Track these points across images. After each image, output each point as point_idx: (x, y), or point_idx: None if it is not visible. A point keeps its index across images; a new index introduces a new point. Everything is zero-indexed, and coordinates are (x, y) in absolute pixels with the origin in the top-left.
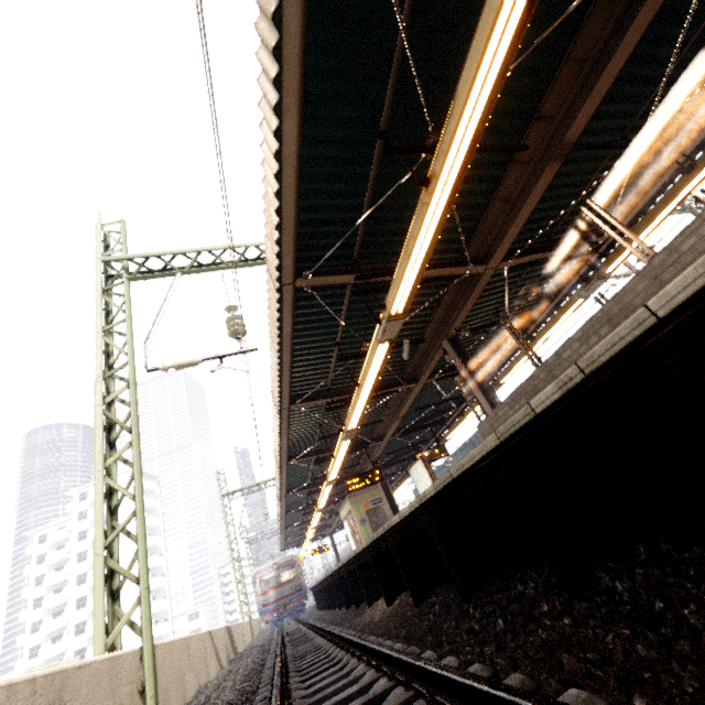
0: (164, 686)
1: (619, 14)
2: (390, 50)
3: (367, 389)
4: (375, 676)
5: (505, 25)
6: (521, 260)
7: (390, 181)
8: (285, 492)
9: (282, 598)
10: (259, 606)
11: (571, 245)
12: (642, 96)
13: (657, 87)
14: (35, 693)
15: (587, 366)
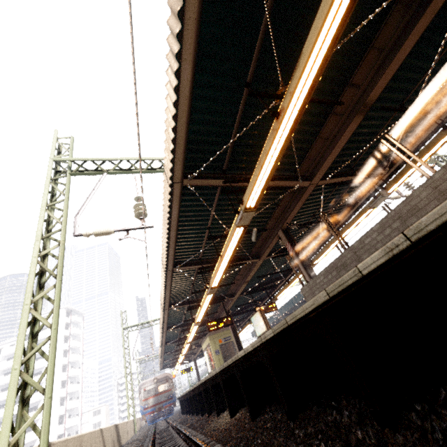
0: None
1: (406, 21)
2: (257, 27)
3: (226, 259)
4: None
5: (339, 6)
6: (333, 180)
7: (251, 118)
8: (166, 329)
9: (158, 404)
10: (141, 408)
11: (365, 173)
12: (415, 80)
13: (425, 74)
14: None
15: (414, 234)
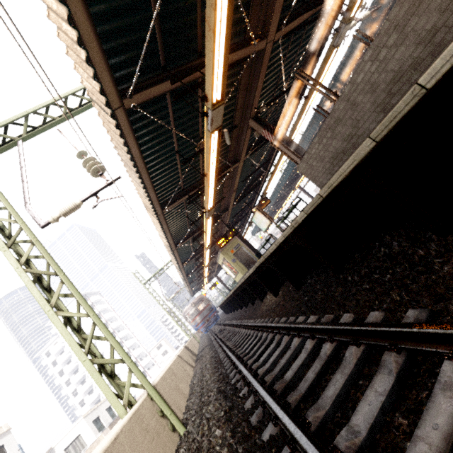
0: (172, 401)
1: None
2: None
3: (212, 176)
4: (313, 343)
5: None
6: (288, 27)
7: None
8: (182, 265)
9: (204, 318)
10: (194, 327)
11: (320, 1)
12: None
13: None
14: None
15: None
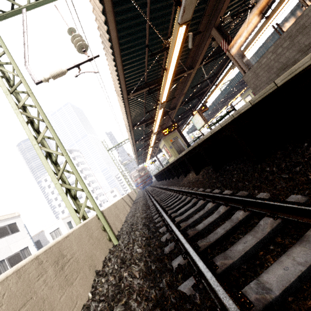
0: (112, 223)
1: None
2: None
3: (171, 72)
4: (226, 209)
5: None
6: None
7: None
8: (134, 143)
9: (143, 180)
10: (135, 185)
11: None
12: None
13: None
14: (42, 262)
15: None
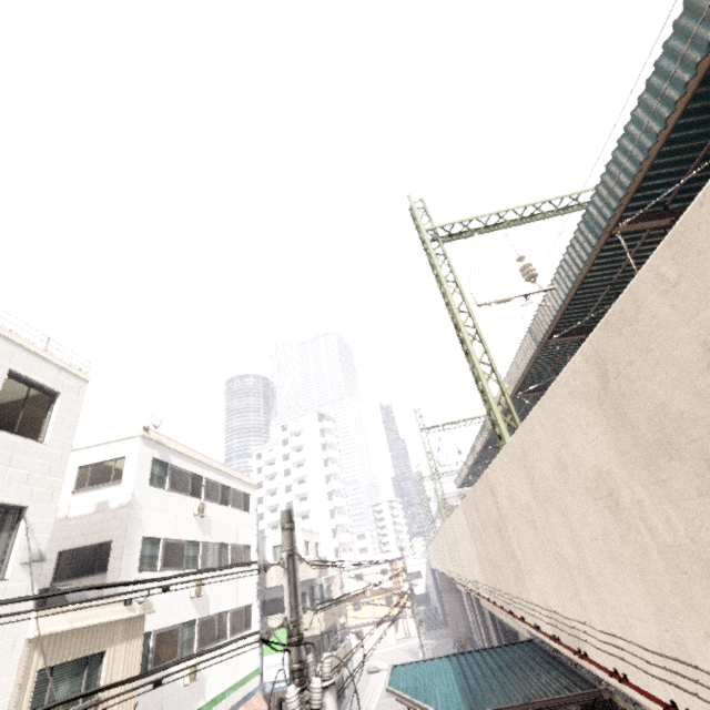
0: None
1: None
2: None
3: None
4: None
5: None
6: None
7: None
8: None
9: None
10: None
11: None
12: None
13: None
14: None
15: None
